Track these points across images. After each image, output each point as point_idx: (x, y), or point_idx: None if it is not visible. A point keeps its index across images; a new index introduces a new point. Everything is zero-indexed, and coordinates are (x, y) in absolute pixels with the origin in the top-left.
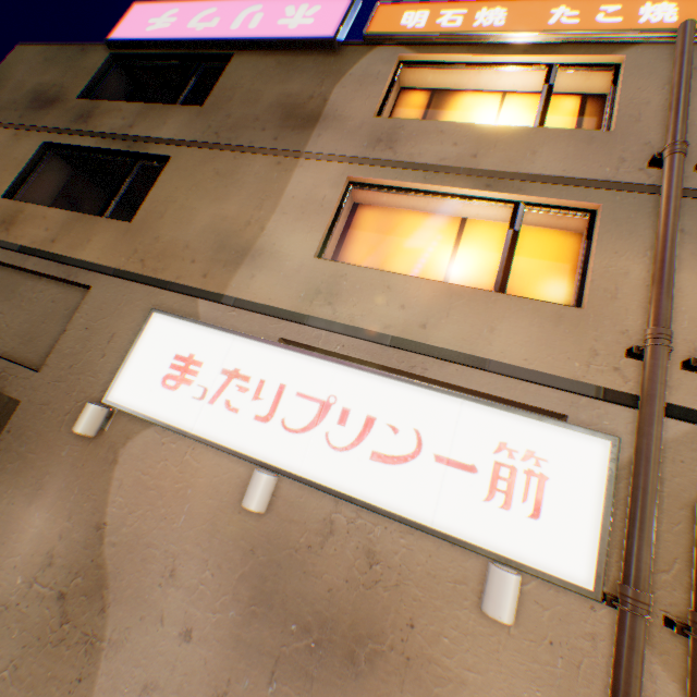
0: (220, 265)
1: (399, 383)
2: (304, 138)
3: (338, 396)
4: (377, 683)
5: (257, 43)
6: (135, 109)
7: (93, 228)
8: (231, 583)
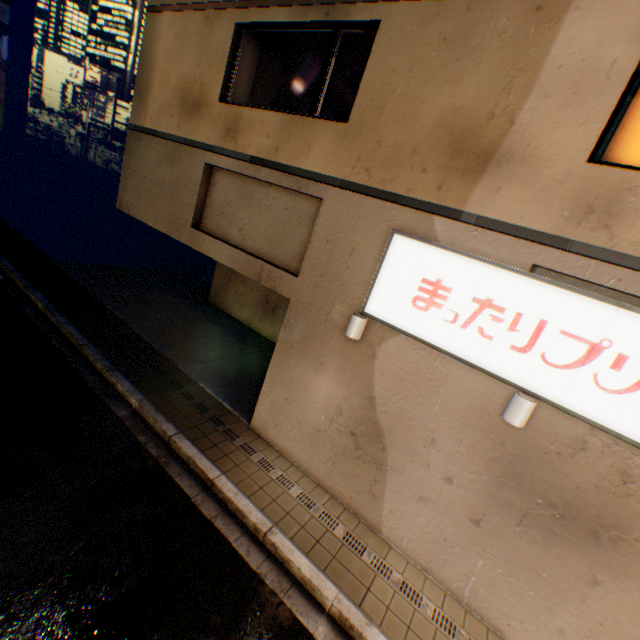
0: (455, 175)
1: None
2: None
3: (612, 341)
4: (616, 555)
5: None
6: None
7: (309, 133)
8: (482, 459)
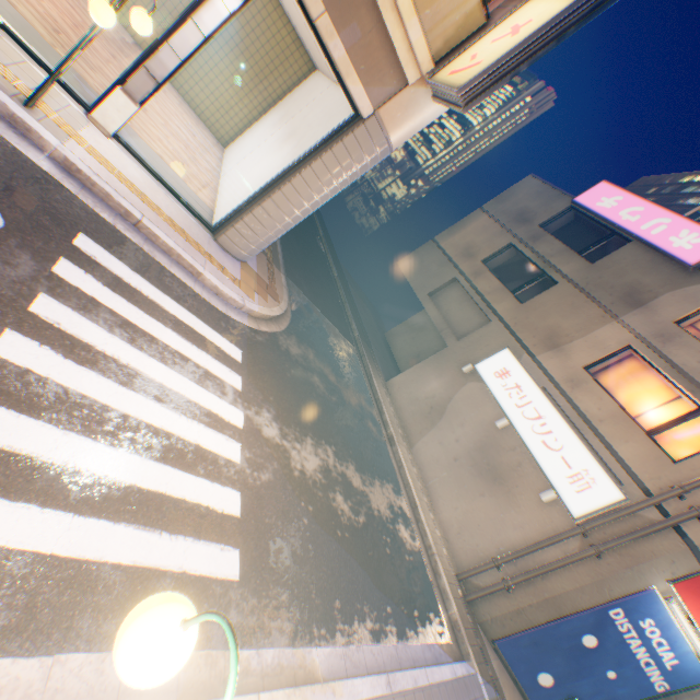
0: (542, 345)
1: (569, 429)
2: (625, 311)
3: (545, 418)
4: (496, 488)
5: (646, 244)
6: (559, 247)
7: (505, 297)
8: (475, 439)
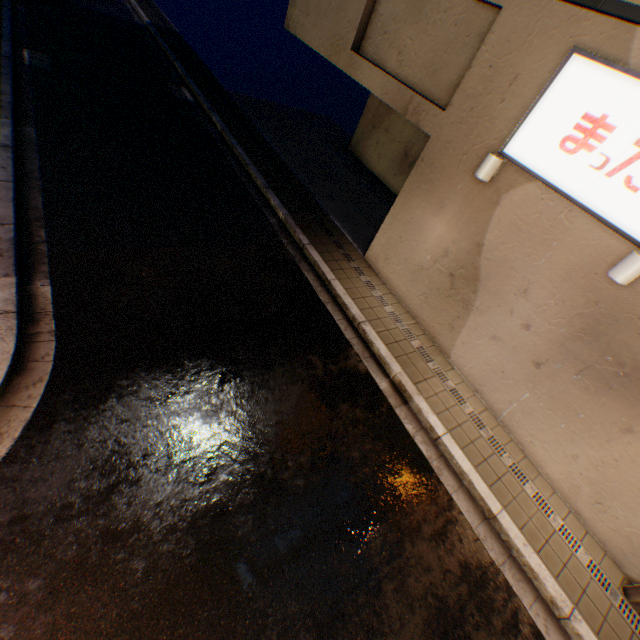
0: None
1: None
2: None
3: None
4: None
5: None
6: None
7: None
8: (567, 315)
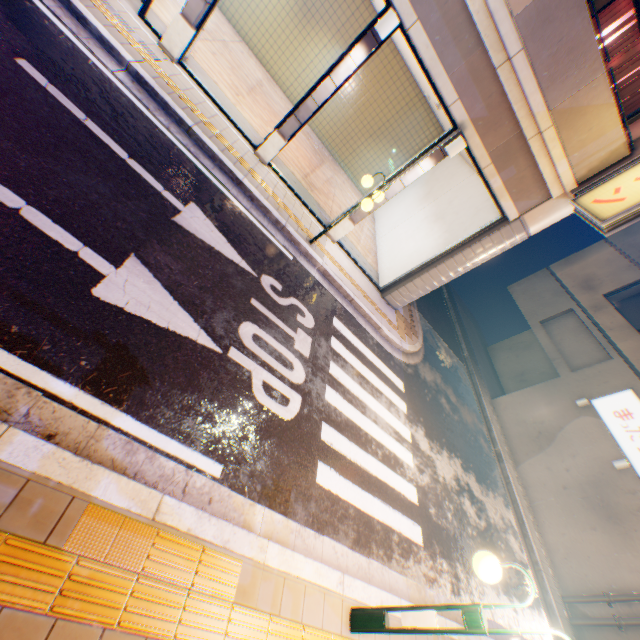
0: None
1: None
2: None
3: None
4: (609, 526)
5: None
6: None
7: (630, 335)
8: (587, 472)
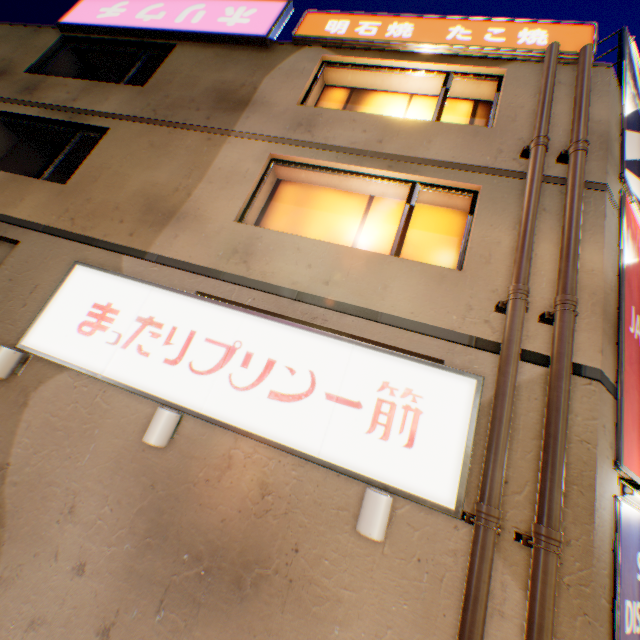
0: (147, 225)
1: (299, 331)
2: (234, 119)
3: (243, 342)
4: (260, 605)
5: (198, 35)
6: (80, 85)
7: (27, 188)
8: (129, 517)
